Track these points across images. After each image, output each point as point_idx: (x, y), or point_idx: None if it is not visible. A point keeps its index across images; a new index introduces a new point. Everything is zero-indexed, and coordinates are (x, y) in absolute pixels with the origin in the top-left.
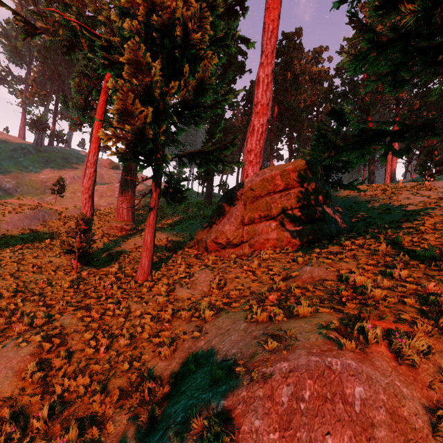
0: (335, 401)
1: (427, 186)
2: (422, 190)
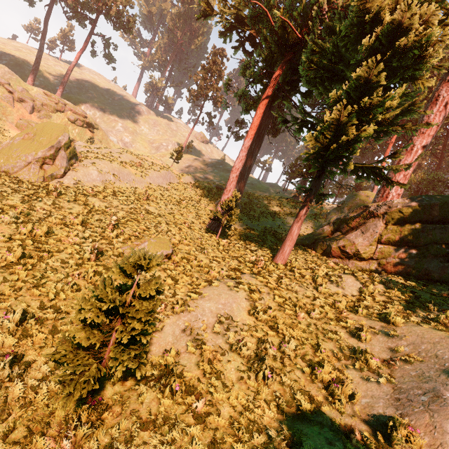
0: None
1: None
2: None
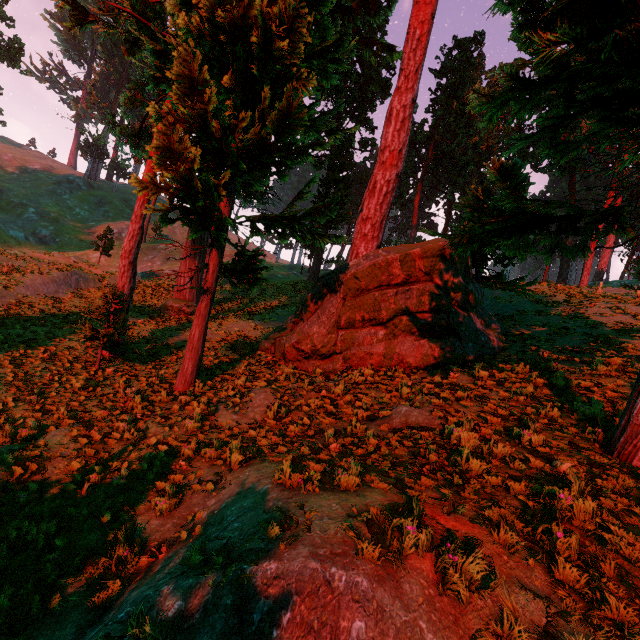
0: (322, 634)
1: (638, 298)
2: (628, 303)
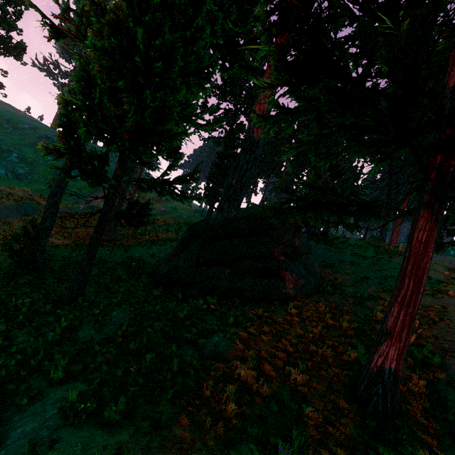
0: None
1: None
2: None
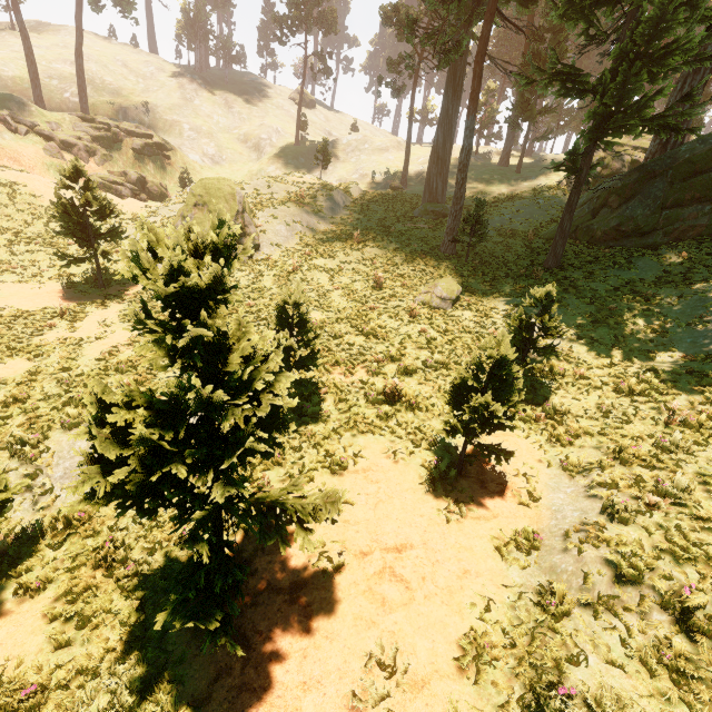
0: None
1: None
2: None
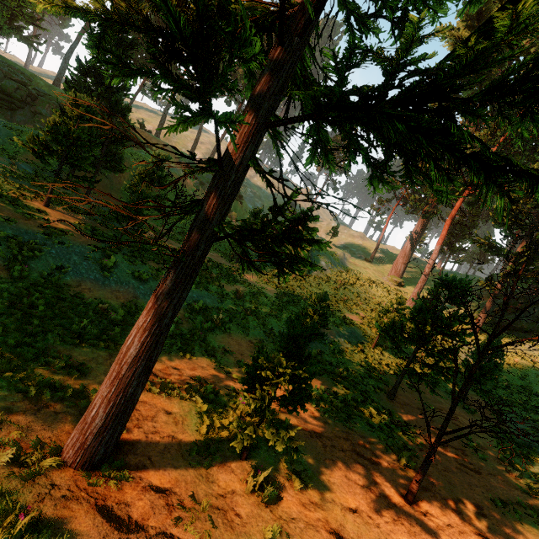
0: None
1: None
2: None
